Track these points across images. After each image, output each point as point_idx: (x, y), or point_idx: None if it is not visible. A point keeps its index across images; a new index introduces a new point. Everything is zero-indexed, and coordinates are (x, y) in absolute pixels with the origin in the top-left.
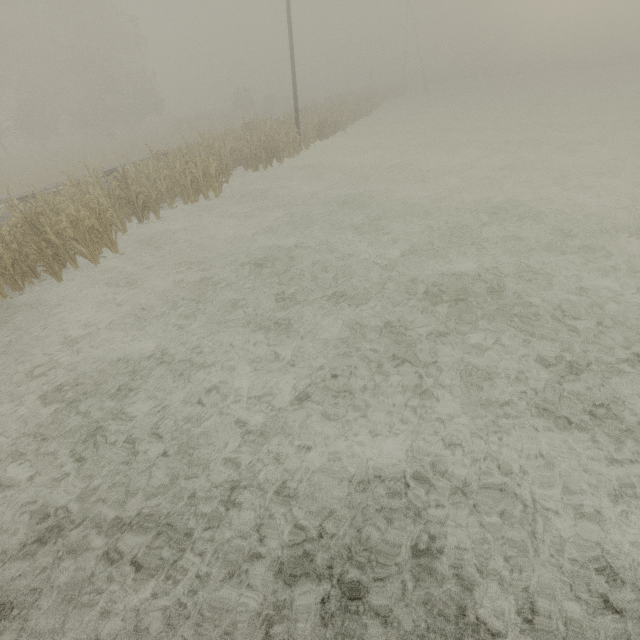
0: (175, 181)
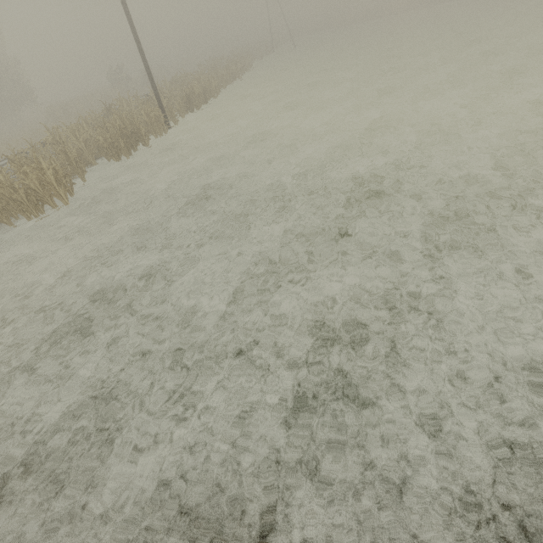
0: (5, 197)
